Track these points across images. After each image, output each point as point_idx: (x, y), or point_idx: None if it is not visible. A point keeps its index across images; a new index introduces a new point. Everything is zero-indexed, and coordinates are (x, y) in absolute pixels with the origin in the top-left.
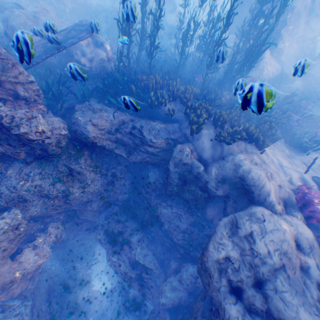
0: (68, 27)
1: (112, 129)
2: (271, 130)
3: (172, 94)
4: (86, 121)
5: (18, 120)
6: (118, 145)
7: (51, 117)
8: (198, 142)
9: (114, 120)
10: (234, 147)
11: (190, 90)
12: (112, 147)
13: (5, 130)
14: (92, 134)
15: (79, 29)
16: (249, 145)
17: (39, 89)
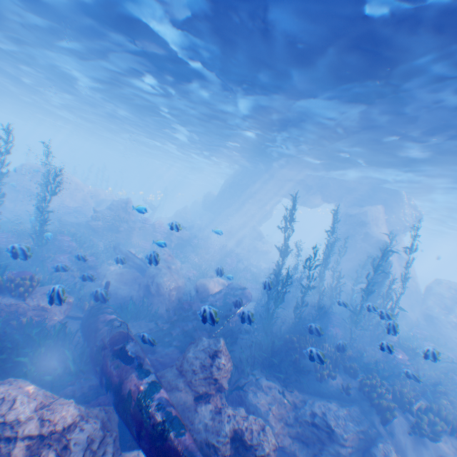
0: (220, 289)
1: (289, 417)
2: (453, 405)
3: (334, 360)
4: (265, 408)
5: (255, 432)
6: (298, 442)
7: (238, 408)
8: (394, 434)
9: (286, 402)
10: (441, 443)
11: (345, 352)
12: (292, 446)
13: (241, 447)
14: (275, 428)
15: (234, 293)
16: (453, 438)
17: (229, 373)
